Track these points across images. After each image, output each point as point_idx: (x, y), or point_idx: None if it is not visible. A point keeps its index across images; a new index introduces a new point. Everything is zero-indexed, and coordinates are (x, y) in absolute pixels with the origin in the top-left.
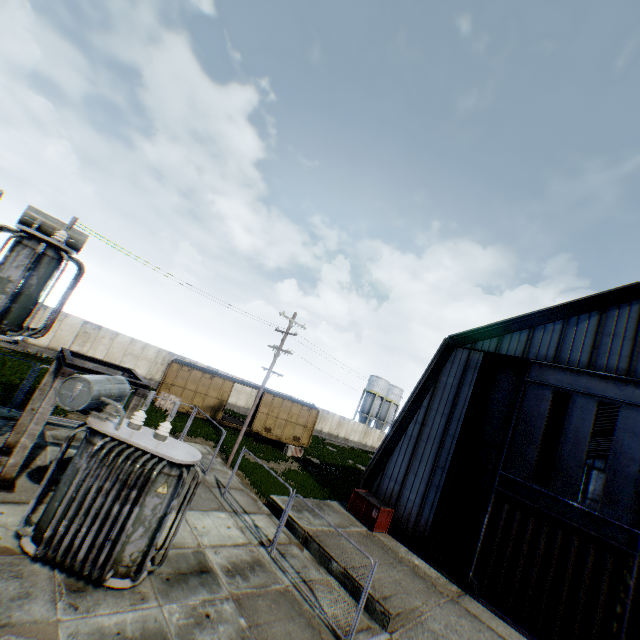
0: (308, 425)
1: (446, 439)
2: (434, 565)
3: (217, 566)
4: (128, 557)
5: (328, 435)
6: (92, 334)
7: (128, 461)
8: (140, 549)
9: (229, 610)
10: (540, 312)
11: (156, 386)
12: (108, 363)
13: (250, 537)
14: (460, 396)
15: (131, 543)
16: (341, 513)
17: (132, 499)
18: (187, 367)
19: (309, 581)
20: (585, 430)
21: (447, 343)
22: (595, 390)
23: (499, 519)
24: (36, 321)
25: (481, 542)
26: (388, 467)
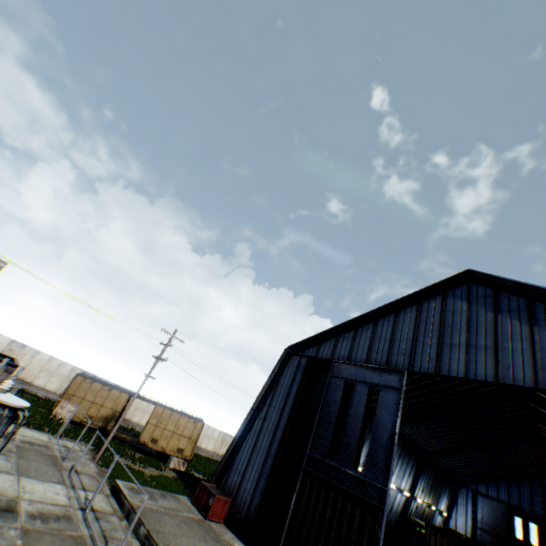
0: (193, 436)
1: (278, 430)
2: None
3: (25, 510)
4: None
5: None
6: (16, 351)
7: None
8: None
9: (13, 533)
10: (342, 325)
11: None
12: None
13: (74, 502)
14: (291, 393)
15: None
16: (183, 503)
17: None
18: (90, 379)
19: (109, 536)
20: (361, 409)
21: (287, 352)
22: (368, 378)
23: (303, 494)
24: None
25: (289, 519)
26: (235, 461)
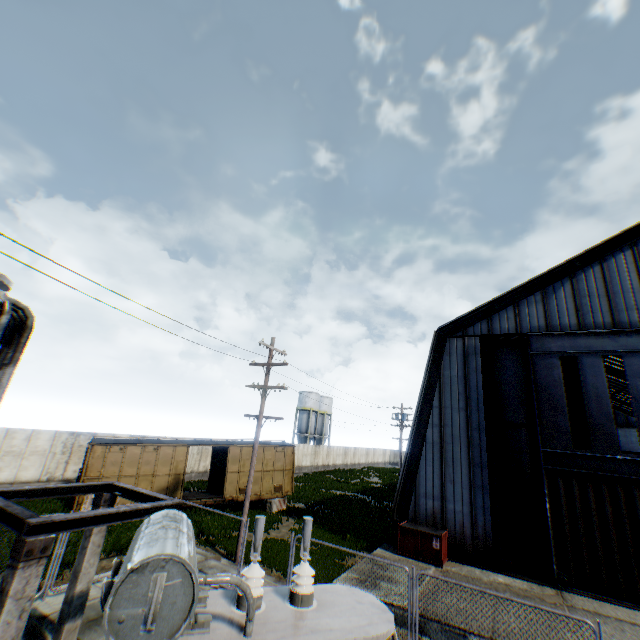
0: (287, 467)
1: (472, 434)
2: (512, 574)
3: None
4: None
5: None
6: None
7: None
8: None
9: None
10: (519, 287)
11: None
12: (69, 488)
13: None
14: (470, 386)
15: None
16: (400, 560)
17: None
18: (118, 446)
19: None
20: (602, 385)
21: (437, 336)
22: (595, 347)
23: (559, 498)
24: None
25: (551, 529)
26: (419, 484)
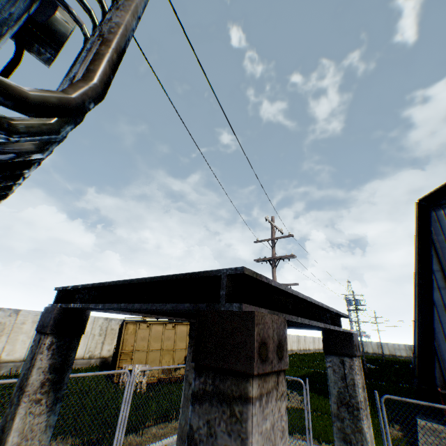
0: None
1: None
2: None
3: None
4: None
5: None
6: (6, 323)
7: None
8: None
9: None
10: None
11: (97, 363)
12: None
13: None
14: None
15: None
16: None
17: None
18: (144, 323)
19: None
20: None
21: (418, 207)
22: None
23: None
24: None
25: None
26: (439, 349)
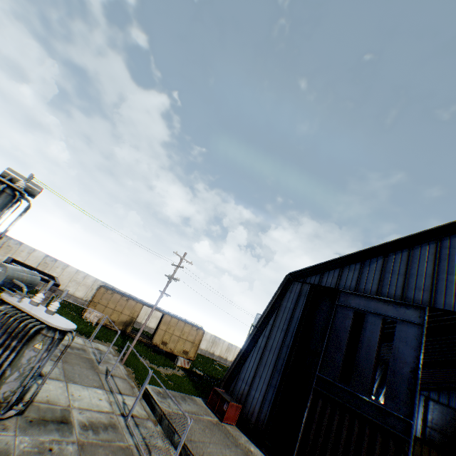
0: (195, 342)
1: (283, 348)
2: (267, 453)
3: (77, 421)
4: (2, 394)
5: (219, 357)
6: (50, 264)
7: (17, 320)
8: (13, 390)
9: (71, 450)
10: (346, 256)
11: None
12: (39, 270)
13: (115, 408)
14: (294, 316)
15: (7, 384)
16: (200, 405)
17: (13, 347)
18: (111, 291)
19: (150, 445)
20: (374, 340)
21: (288, 278)
22: (381, 310)
23: (315, 412)
24: (13, 252)
25: (302, 432)
26: (242, 371)
